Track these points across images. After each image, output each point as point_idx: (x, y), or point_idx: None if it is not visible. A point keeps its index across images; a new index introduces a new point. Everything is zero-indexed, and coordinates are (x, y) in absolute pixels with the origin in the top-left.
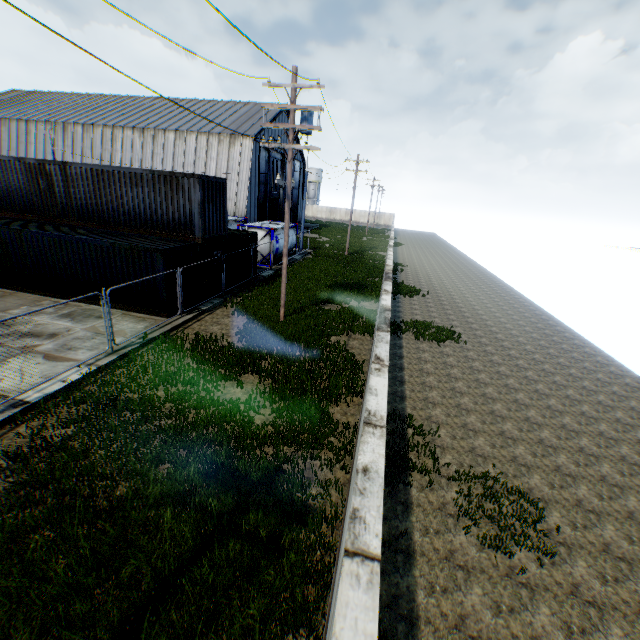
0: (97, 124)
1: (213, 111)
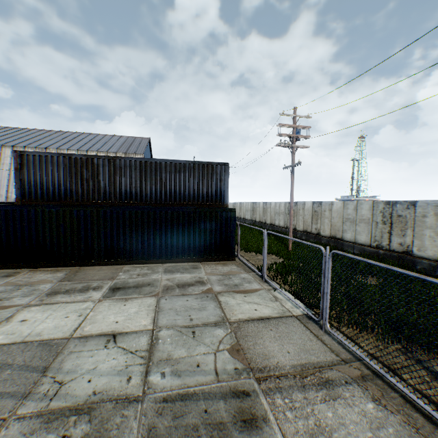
0: None
1: (98, 139)
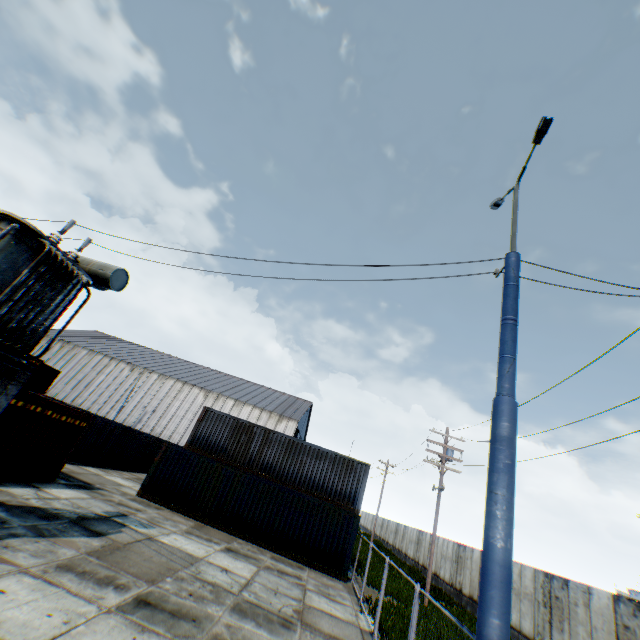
0: (172, 376)
1: (260, 392)
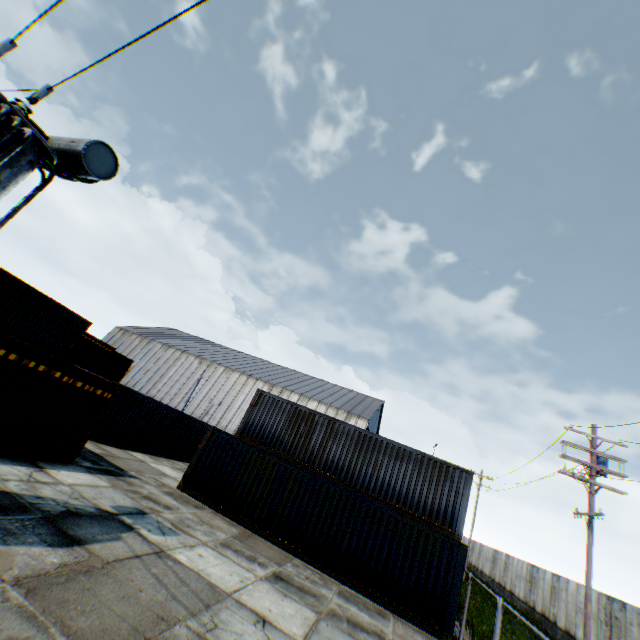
0: (237, 370)
1: (326, 388)
